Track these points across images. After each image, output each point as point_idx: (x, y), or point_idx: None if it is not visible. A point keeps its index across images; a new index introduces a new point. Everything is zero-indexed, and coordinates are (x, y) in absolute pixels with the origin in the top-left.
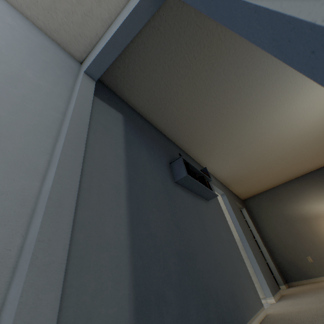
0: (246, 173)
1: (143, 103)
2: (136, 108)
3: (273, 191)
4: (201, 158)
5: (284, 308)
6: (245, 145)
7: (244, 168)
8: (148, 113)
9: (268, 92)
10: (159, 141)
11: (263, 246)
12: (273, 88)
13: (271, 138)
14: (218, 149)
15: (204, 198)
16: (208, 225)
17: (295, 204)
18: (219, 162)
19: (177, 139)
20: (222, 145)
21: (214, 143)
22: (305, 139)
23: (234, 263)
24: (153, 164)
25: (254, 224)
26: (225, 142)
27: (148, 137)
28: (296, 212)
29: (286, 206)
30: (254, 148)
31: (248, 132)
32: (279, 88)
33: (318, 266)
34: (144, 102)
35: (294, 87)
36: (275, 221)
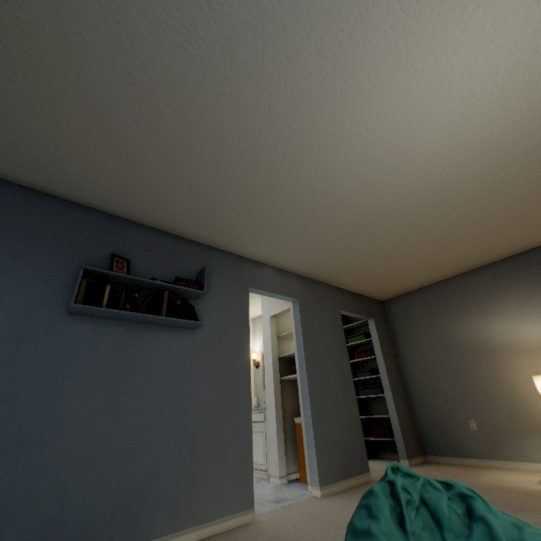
0: (349, 261)
1: (14, 169)
2: (12, 179)
3: (439, 288)
4: (223, 243)
5: (288, 519)
6: (300, 216)
7: (336, 253)
8: (41, 184)
9: (259, 109)
10: (73, 234)
11: (389, 390)
12: (264, 98)
13: (354, 199)
14: (244, 227)
15: (180, 327)
16: (148, 380)
17: (474, 319)
18: (268, 246)
19: (142, 218)
20: (246, 220)
21: (225, 217)
22: (455, 192)
23: (199, 441)
24: (1, 291)
25: (391, 348)
26: (246, 214)
27: (27, 234)
28: (472, 336)
29: (455, 321)
30: (327, 218)
31: (286, 193)
32: (281, 95)
33: (486, 440)
34: (14, 168)
35: (324, 85)
36: (429, 348)
